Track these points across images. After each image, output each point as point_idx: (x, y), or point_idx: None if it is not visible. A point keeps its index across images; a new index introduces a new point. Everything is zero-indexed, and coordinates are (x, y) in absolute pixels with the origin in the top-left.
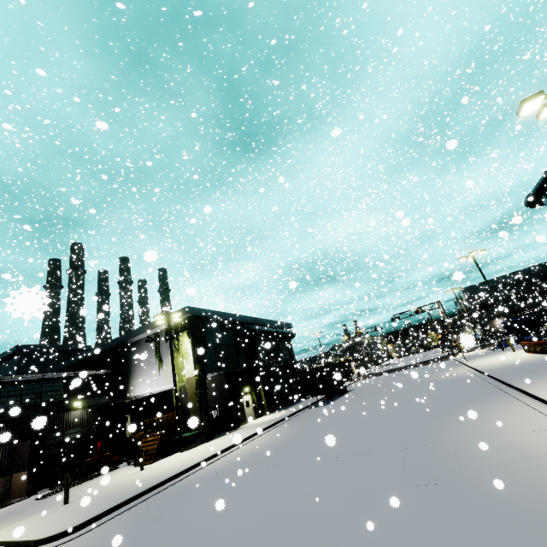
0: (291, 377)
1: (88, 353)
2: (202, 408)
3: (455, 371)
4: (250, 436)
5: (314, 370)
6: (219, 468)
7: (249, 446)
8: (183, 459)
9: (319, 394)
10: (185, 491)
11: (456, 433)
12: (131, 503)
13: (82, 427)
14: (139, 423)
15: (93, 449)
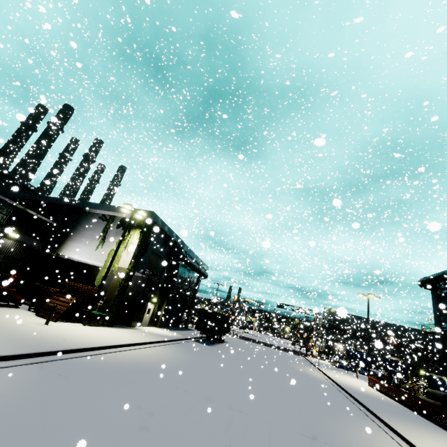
0: (187, 307)
1: (43, 198)
2: (118, 298)
3: (312, 371)
4: (148, 342)
5: (214, 314)
6: (124, 362)
7: (148, 352)
8: (87, 334)
9: (205, 333)
10: (94, 372)
11: (349, 443)
12: (38, 358)
13: (5, 256)
14: (50, 277)
15: (3, 279)
